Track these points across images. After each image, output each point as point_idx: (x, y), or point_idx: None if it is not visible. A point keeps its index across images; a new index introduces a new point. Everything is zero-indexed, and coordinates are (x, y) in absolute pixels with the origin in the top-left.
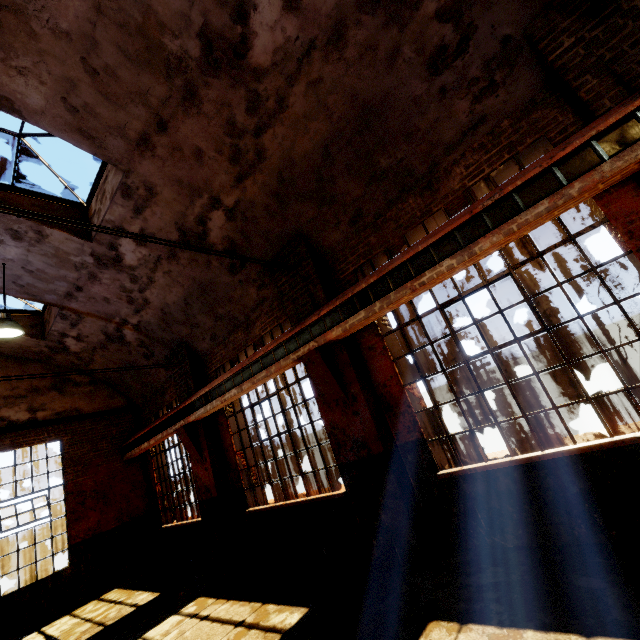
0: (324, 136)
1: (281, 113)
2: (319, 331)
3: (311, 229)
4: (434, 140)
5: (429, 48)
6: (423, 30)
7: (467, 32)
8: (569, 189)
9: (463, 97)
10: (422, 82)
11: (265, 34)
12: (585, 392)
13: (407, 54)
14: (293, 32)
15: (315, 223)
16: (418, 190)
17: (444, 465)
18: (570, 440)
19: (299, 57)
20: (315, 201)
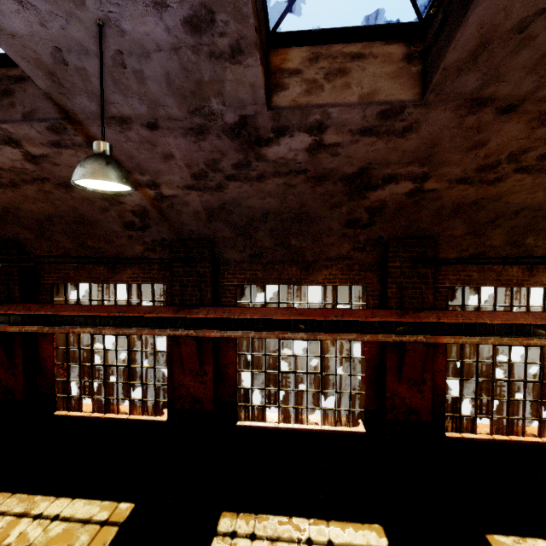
0: (49, 211)
1: (13, 188)
2: (3, 320)
3: (27, 243)
4: (122, 251)
5: (126, 219)
6: (124, 212)
7: (146, 226)
8: (144, 331)
9: (140, 245)
10: (120, 227)
11: (6, 159)
12: (130, 396)
13: (113, 214)
14: (31, 168)
15: (32, 242)
16: (108, 265)
17: (64, 406)
18: (121, 409)
19: (35, 177)
20: (35, 233)
